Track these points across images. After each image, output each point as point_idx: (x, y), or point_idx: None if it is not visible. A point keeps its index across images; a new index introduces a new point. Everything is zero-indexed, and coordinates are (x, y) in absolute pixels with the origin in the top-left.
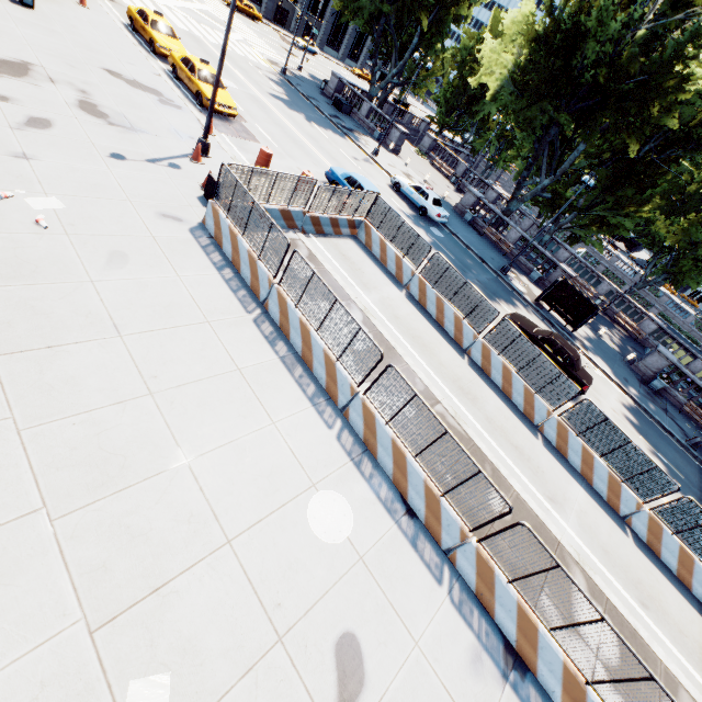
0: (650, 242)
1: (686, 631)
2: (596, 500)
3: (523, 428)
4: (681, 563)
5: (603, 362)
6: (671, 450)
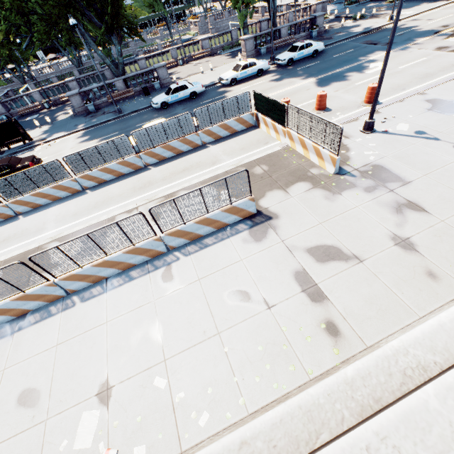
0: (39, 42)
1: (123, 192)
2: (66, 201)
3: (7, 226)
4: (109, 173)
5: (58, 133)
6: (111, 127)
